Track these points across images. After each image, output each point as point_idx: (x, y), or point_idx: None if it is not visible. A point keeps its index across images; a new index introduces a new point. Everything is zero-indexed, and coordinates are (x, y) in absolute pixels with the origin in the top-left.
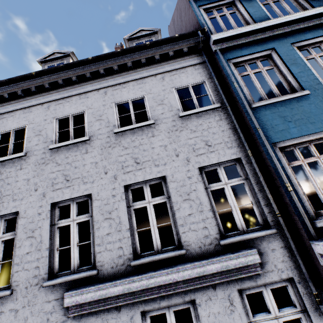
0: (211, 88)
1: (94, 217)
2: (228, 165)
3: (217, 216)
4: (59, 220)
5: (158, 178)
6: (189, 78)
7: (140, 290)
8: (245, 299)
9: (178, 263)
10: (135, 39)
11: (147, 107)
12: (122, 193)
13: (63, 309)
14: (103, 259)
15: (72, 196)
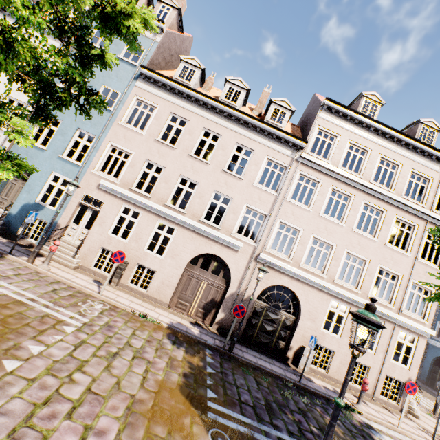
0: None
1: None
2: None
3: None
4: None
5: None
6: None
7: None
8: None
9: None
10: None
11: None
12: None
13: None
14: None
15: None
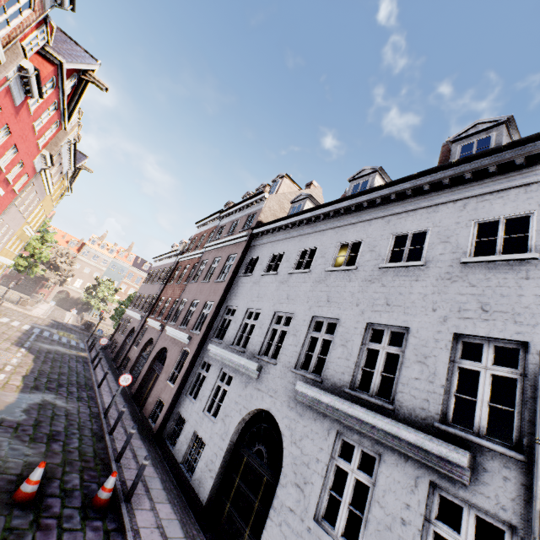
0: (538, 224)
1: (334, 339)
2: (504, 346)
3: (450, 398)
4: (313, 331)
5: (403, 328)
6: (505, 207)
7: (342, 413)
8: (435, 496)
9: (382, 415)
10: (463, 138)
11: (426, 243)
12: (363, 328)
13: (295, 392)
14: (328, 375)
15: (327, 315)
